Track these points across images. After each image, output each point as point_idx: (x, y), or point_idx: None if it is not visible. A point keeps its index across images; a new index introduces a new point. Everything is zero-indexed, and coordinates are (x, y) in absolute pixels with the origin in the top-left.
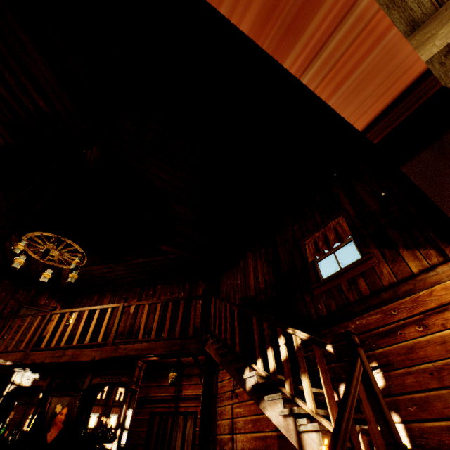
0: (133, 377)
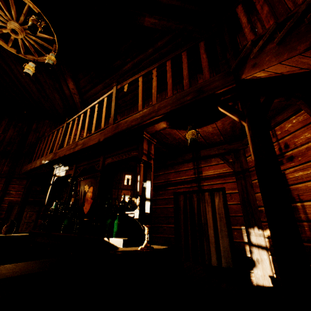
0: (142, 149)
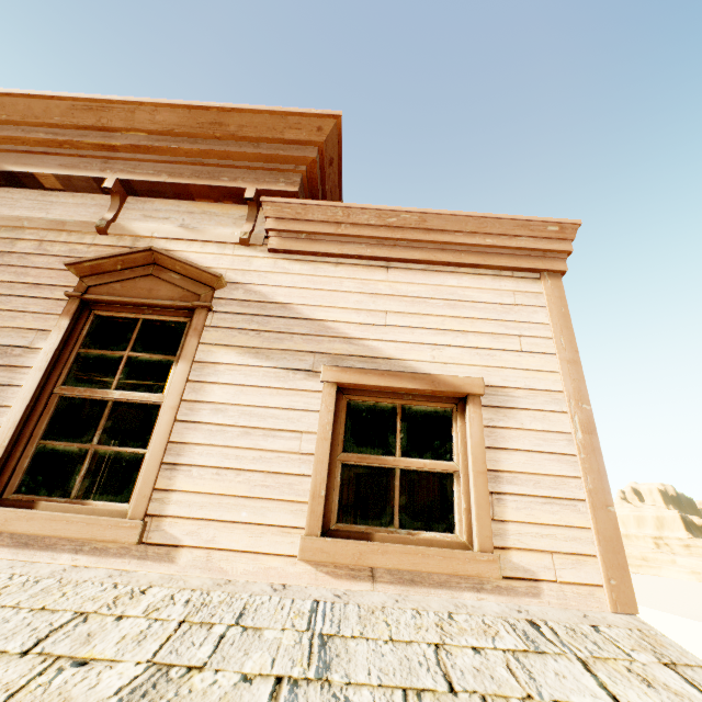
0: None
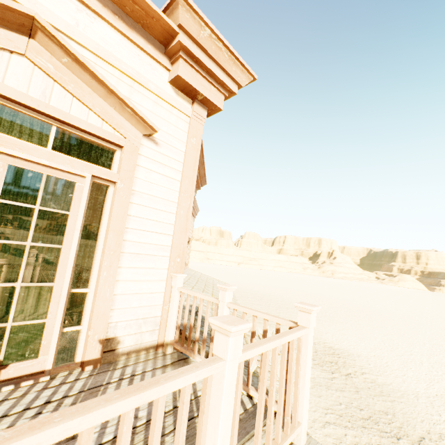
0: None
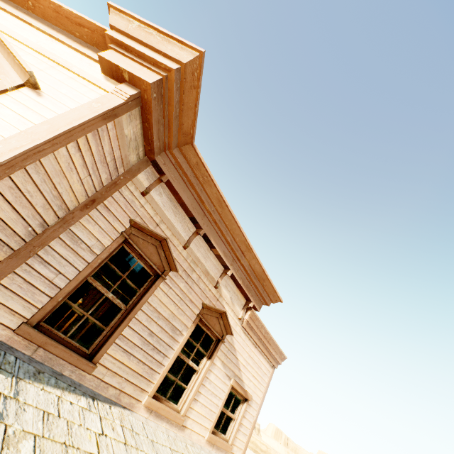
0: None
